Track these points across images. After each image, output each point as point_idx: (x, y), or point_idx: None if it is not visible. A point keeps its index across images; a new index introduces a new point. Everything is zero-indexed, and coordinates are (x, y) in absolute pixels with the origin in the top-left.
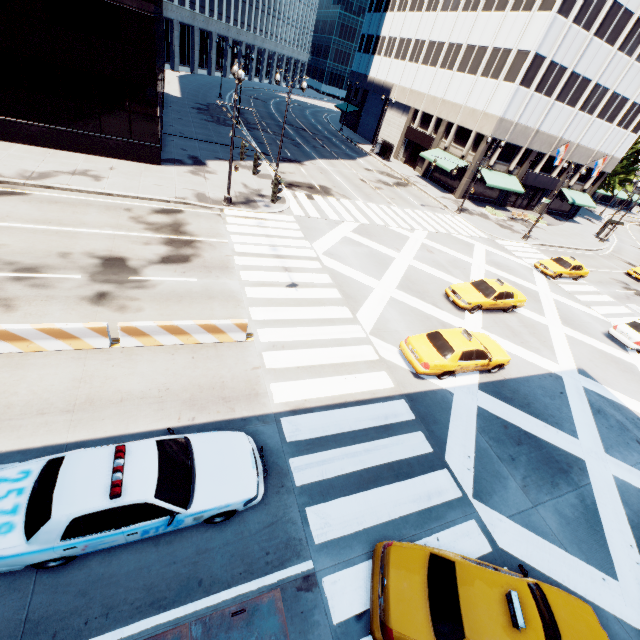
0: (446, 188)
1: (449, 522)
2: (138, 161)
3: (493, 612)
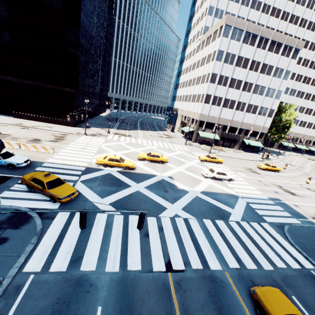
0: (190, 139)
1: (66, 181)
2: (68, 126)
3: (43, 175)
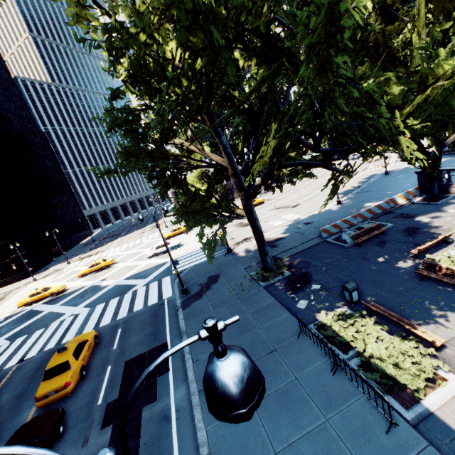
0: None
1: None
2: (19, 281)
3: None
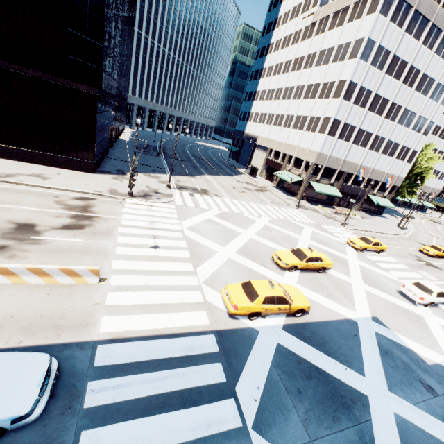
0: (291, 193)
1: None
2: (79, 170)
3: None
